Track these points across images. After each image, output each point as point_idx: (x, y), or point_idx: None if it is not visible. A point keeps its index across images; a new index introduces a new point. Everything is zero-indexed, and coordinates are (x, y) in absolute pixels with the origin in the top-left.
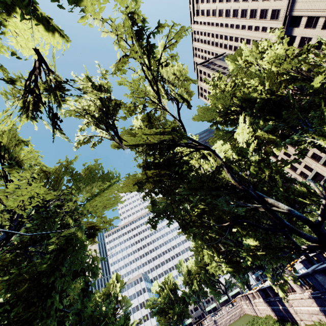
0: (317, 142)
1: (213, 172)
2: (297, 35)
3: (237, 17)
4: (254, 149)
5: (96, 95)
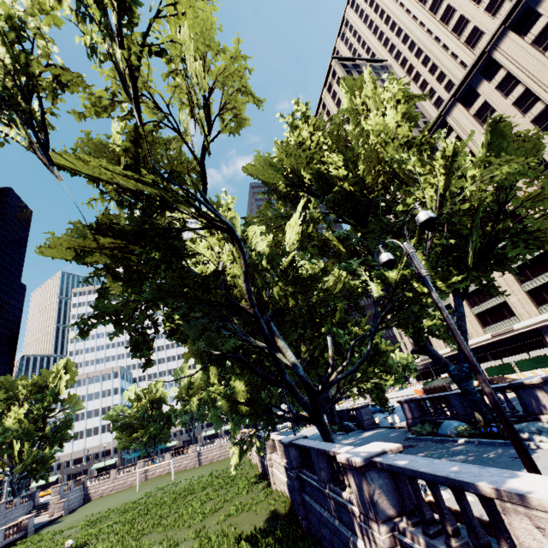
0: (372, 286)
1: (209, 278)
2: (482, 95)
3: (425, 4)
4: (291, 263)
5: (2, 40)
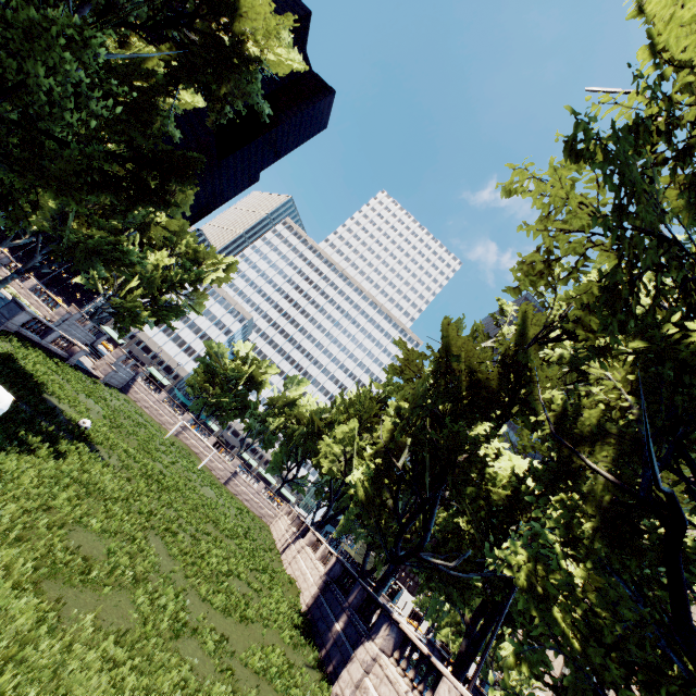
0: None
1: None
2: None
3: None
4: None
5: None
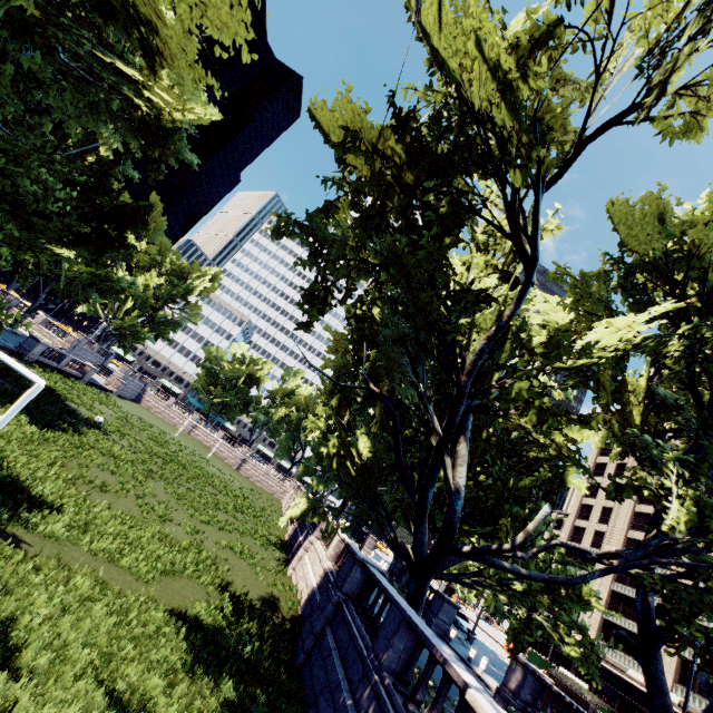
0: (671, 506)
1: (464, 291)
2: None
3: None
4: (579, 369)
5: None
